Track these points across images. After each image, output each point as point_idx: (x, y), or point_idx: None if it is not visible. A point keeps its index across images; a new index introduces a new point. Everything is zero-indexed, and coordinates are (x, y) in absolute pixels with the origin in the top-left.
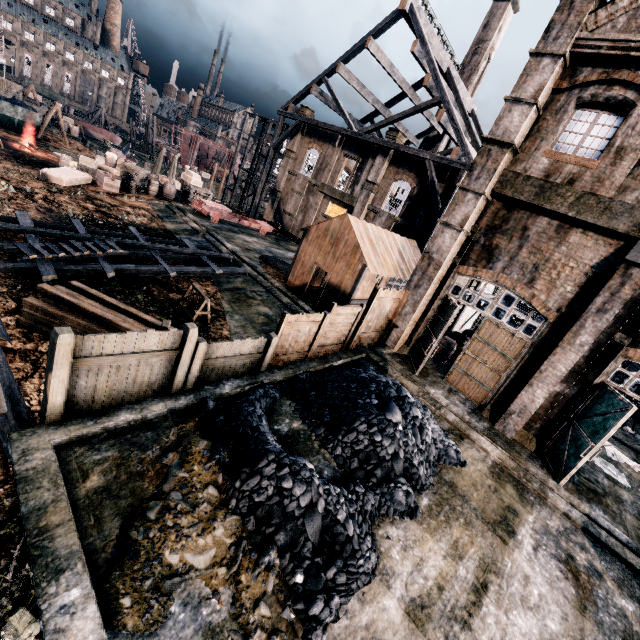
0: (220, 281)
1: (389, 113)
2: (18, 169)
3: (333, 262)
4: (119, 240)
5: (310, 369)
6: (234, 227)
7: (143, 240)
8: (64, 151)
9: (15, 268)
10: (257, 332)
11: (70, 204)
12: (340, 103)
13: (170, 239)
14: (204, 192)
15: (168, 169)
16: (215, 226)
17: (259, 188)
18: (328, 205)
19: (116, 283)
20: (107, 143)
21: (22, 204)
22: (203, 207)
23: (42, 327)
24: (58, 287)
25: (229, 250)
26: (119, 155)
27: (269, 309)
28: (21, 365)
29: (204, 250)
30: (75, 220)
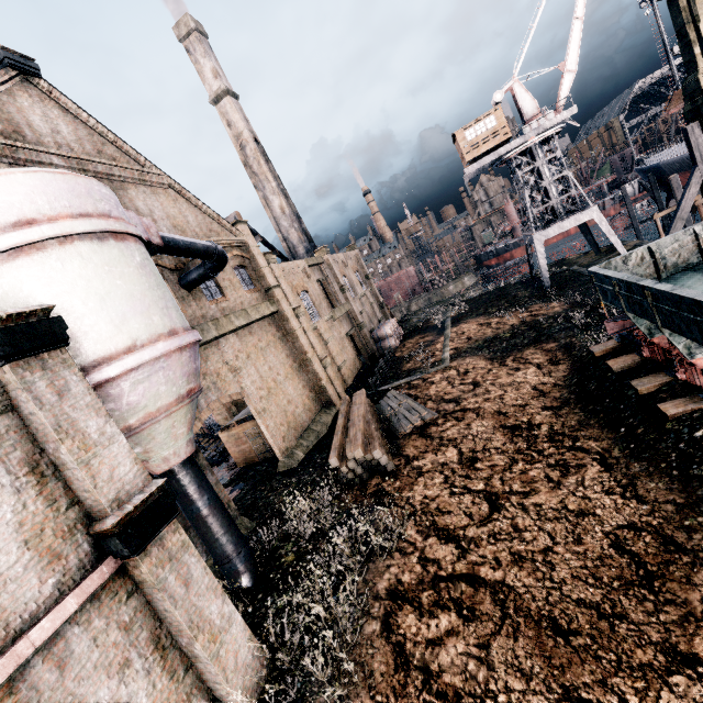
0: None
1: None
2: None
3: None
4: None
5: None
6: None
7: None
8: None
9: None
10: None
11: None
12: None
13: None
14: None
15: None
16: None
17: None
18: None
19: None
20: None
21: None
22: None
23: None
24: None
25: None
26: None
27: None
28: None
29: None
30: None
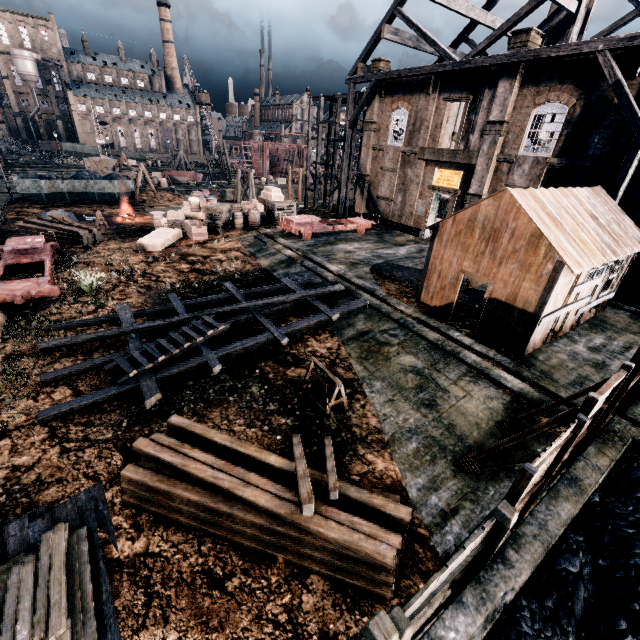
0: (338, 327)
1: (491, 17)
2: (120, 247)
3: (493, 266)
4: (217, 310)
5: (565, 524)
6: (328, 236)
7: (241, 298)
8: (158, 207)
9: (118, 394)
10: (414, 407)
11: (166, 272)
12: (426, 32)
13: (268, 281)
14: (287, 205)
15: (247, 189)
16: (309, 244)
17: (343, 179)
18: (434, 173)
19: (225, 375)
20: (191, 183)
21: (124, 290)
22: (291, 226)
23: (149, 506)
24: (156, 437)
25: (334, 274)
26: (200, 197)
27: (414, 357)
28: (129, 598)
29: (309, 290)
30: (171, 295)
